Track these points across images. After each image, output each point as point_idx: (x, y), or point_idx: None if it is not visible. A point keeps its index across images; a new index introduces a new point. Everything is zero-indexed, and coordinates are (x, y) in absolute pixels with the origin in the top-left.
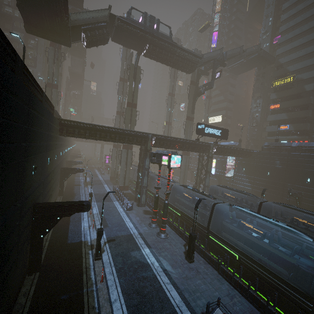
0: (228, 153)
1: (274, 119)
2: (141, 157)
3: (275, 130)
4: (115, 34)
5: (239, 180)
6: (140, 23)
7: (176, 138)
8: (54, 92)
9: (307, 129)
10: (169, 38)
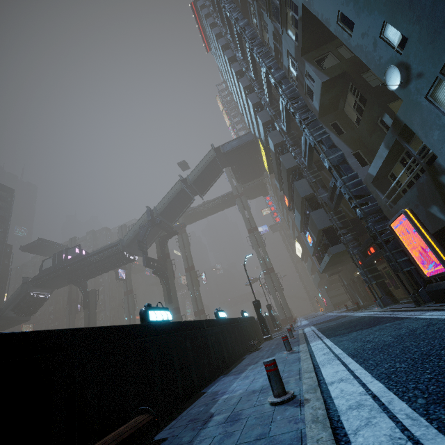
0: None
1: (299, 225)
2: None
3: (312, 250)
4: (46, 287)
5: None
6: (50, 267)
7: None
8: None
9: (326, 226)
10: (78, 256)
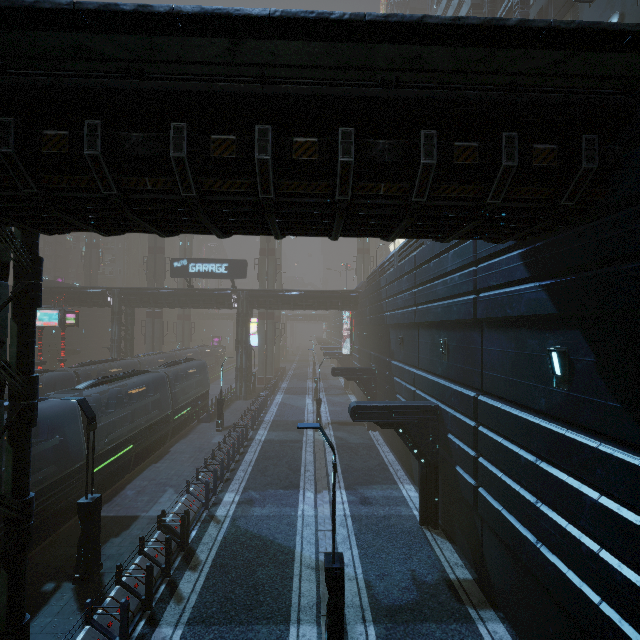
0: (287, 304)
1: None
2: (121, 325)
3: None
4: None
5: (355, 359)
6: None
7: (168, 289)
8: (94, 254)
9: None
10: None
